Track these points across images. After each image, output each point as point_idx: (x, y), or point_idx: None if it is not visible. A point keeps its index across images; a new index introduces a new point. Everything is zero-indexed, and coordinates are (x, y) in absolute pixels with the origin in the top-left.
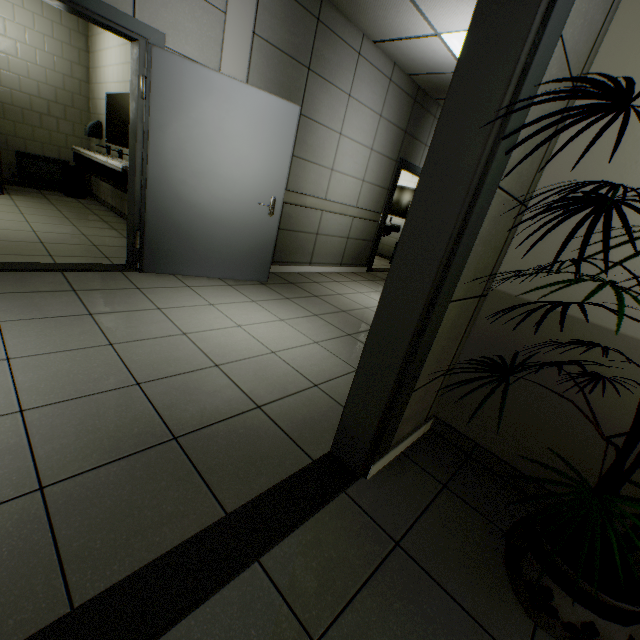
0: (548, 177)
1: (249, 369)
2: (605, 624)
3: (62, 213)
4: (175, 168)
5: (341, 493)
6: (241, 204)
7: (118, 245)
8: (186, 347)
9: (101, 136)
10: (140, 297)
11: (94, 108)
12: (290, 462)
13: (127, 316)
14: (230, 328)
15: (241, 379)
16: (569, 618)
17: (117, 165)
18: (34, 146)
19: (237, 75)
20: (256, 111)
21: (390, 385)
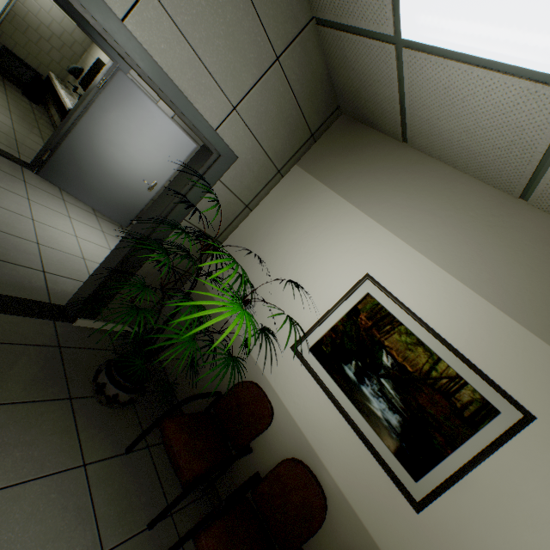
0: (233, 235)
1: (58, 256)
2: (111, 385)
3: (9, 105)
4: (98, 132)
5: (52, 320)
6: (132, 174)
7: (35, 150)
8: (27, 225)
9: (78, 77)
10: (22, 186)
11: (86, 58)
12: (37, 297)
13: (2, 191)
14: (69, 234)
15: (47, 256)
16: (100, 381)
17: (68, 105)
18: (21, 51)
19: (169, 109)
20: (168, 133)
21: (104, 278)
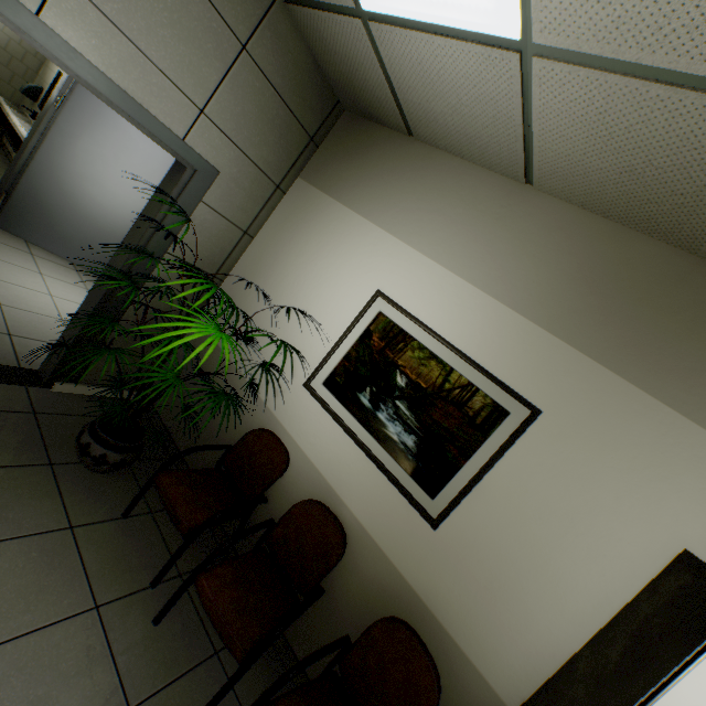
0: (235, 270)
1: (28, 317)
2: (96, 445)
3: None
4: (63, 164)
5: (23, 386)
6: (116, 215)
7: None
8: None
9: (37, 99)
10: None
11: (44, 74)
12: (2, 362)
13: None
14: (41, 293)
15: (13, 318)
16: (83, 441)
17: (24, 135)
18: None
19: None
20: (154, 158)
21: (79, 331)
